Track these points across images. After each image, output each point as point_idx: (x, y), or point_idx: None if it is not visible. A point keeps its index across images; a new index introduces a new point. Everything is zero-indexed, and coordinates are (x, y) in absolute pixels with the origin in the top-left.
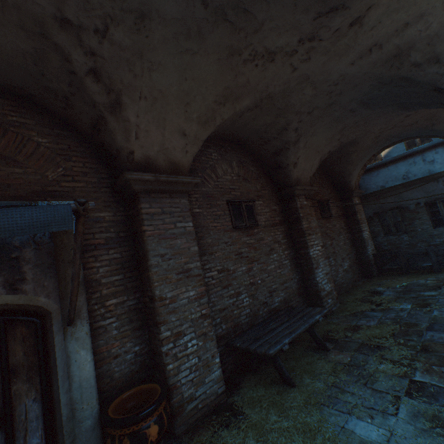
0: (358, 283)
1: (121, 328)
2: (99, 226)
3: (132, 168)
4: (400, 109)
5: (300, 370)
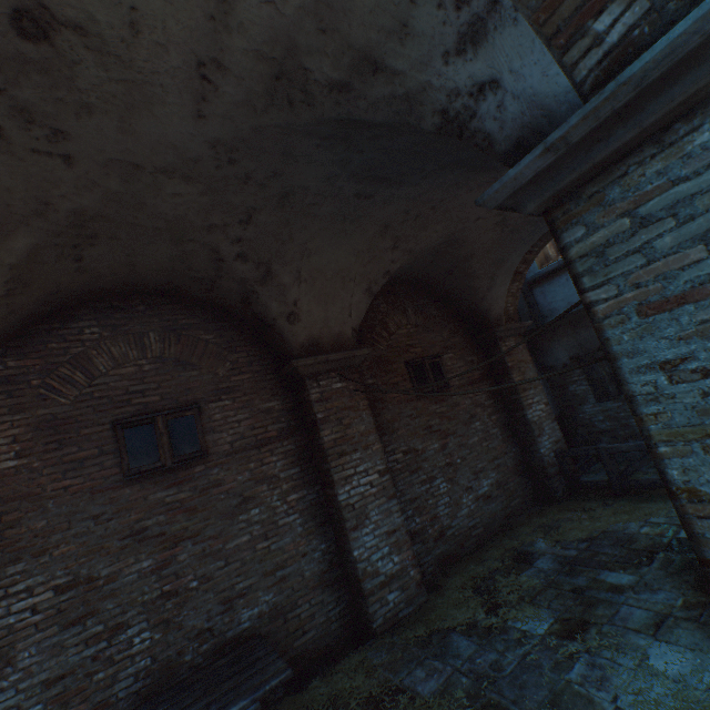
0: (519, 518)
1: None
2: None
3: None
4: (475, 171)
5: None
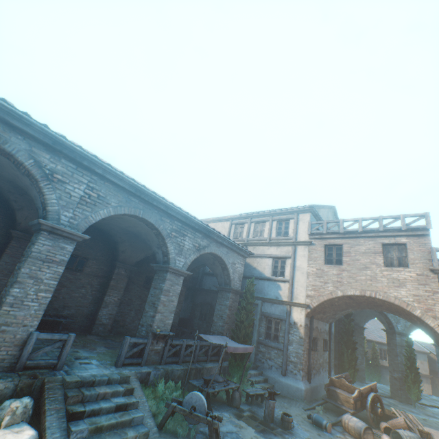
0: None
1: None
2: None
3: (18, 228)
4: None
5: None
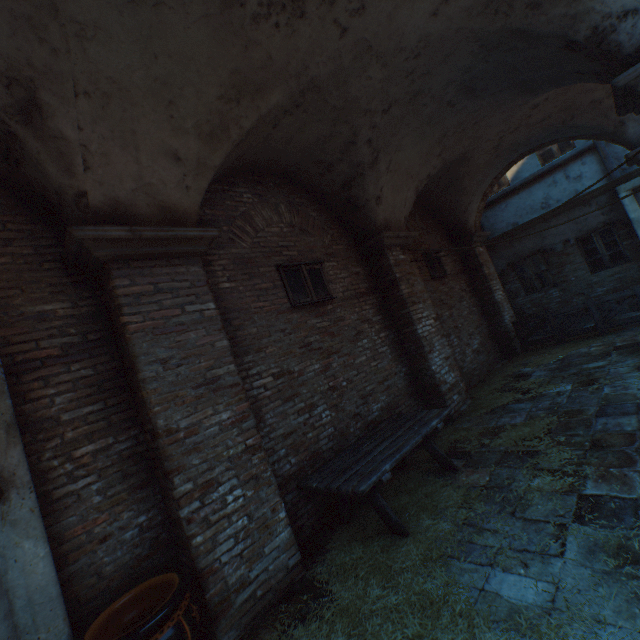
0: (496, 367)
1: (109, 490)
2: (46, 327)
3: (89, 222)
4: (522, 94)
5: (416, 508)
